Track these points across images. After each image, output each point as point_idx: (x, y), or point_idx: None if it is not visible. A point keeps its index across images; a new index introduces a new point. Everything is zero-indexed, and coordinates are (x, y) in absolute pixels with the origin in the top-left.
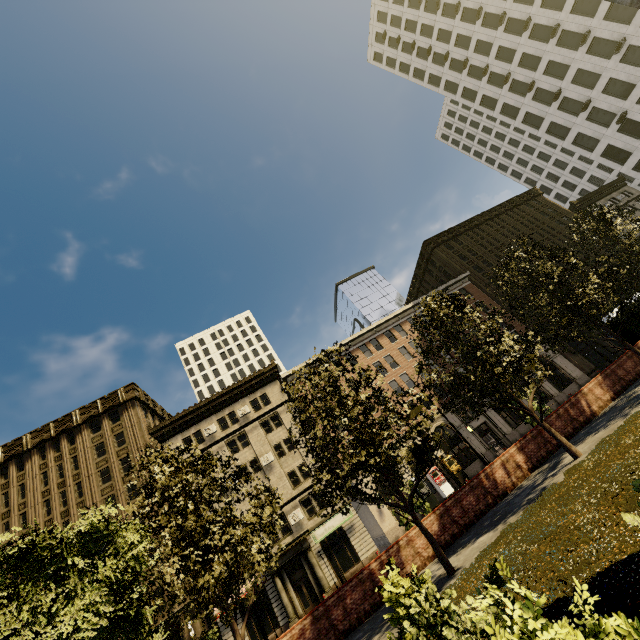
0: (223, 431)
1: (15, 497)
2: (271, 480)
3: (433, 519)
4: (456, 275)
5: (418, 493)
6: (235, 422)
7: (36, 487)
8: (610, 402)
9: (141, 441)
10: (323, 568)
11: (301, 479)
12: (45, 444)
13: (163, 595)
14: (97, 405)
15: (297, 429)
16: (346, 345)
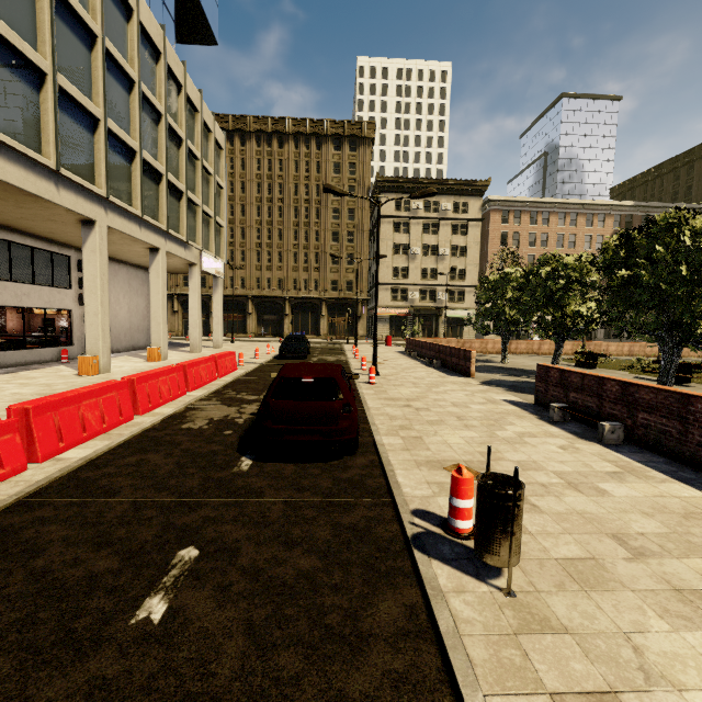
0: (425, 212)
1: (276, 167)
2: (439, 266)
3: (570, 344)
4: (695, 199)
5: (519, 331)
6: (435, 211)
7: (290, 169)
8: (691, 357)
9: (366, 181)
10: (441, 329)
11: (457, 278)
12: (299, 136)
13: (352, 286)
14: (344, 126)
15: (473, 245)
16: (551, 204)
